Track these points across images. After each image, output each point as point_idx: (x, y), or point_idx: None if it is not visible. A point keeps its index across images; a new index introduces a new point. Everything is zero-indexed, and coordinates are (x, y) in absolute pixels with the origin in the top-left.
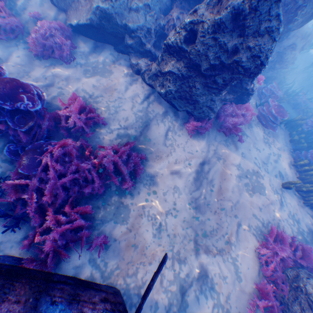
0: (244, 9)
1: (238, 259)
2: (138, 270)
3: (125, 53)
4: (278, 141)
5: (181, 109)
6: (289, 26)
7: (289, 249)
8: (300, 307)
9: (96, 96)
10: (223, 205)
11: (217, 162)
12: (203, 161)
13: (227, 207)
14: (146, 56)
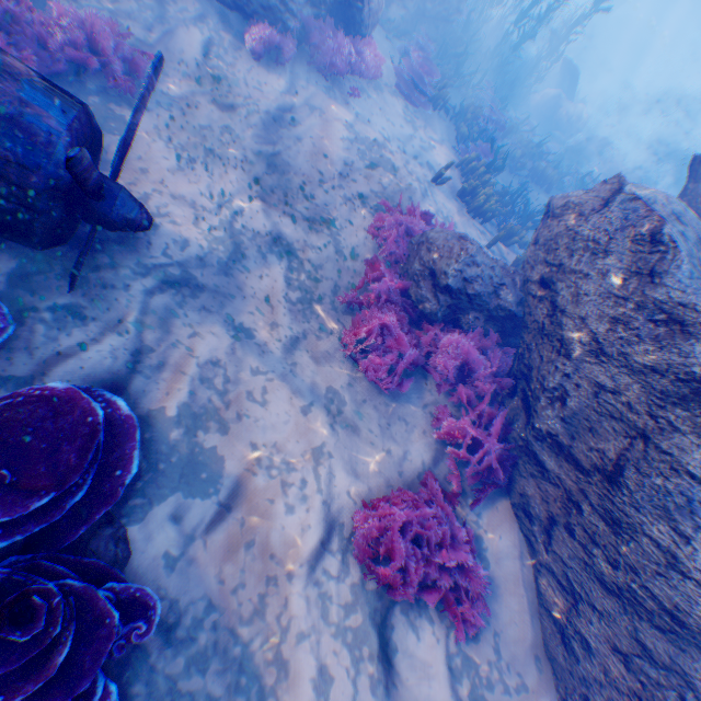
0: None
1: (342, 236)
2: (149, 197)
3: None
4: (434, 132)
5: None
6: None
7: (421, 225)
8: (419, 260)
9: None
10: (320, 170)
11: (310, 113)
12: (282, 106)
13: (326, 174)
14: None
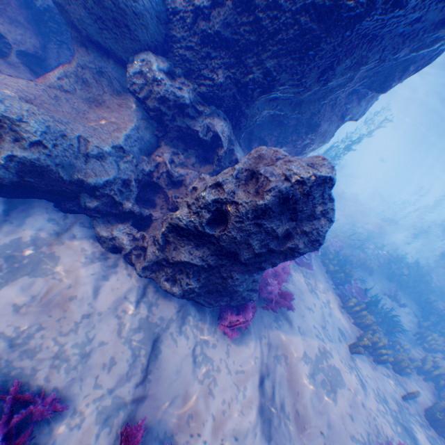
0: (295, 193)
1: None
2: None
3: (82, 213)
4: (318, 278)
5: (210, 305)
6: (298, 157)
7: None
8: None
9: (25, 333)
10: None
11: (280, 366)
12: (261, 375)
13: None
14: (127, 219)
